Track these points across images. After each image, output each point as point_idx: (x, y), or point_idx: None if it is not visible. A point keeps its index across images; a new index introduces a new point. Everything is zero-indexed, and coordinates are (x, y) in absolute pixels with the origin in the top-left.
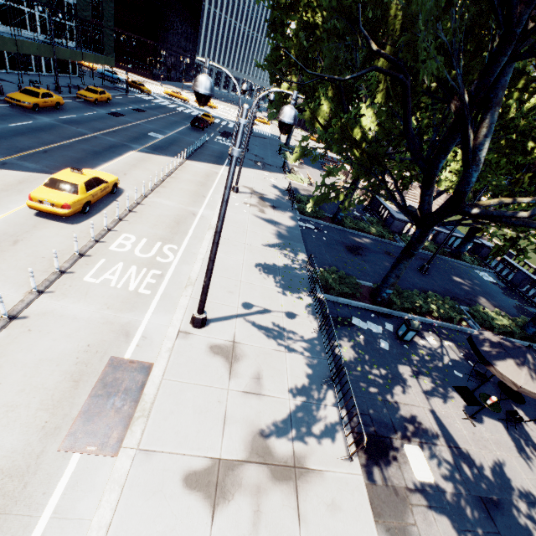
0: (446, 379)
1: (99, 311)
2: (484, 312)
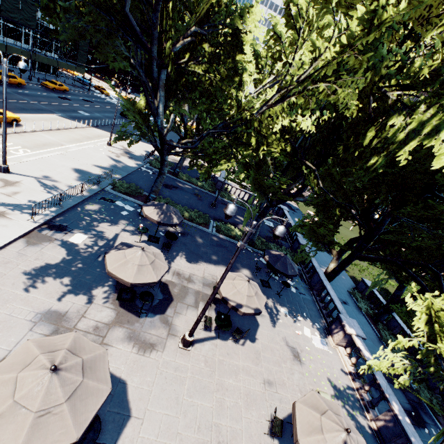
0: (149, 232)
1: None
2: (227, 226)
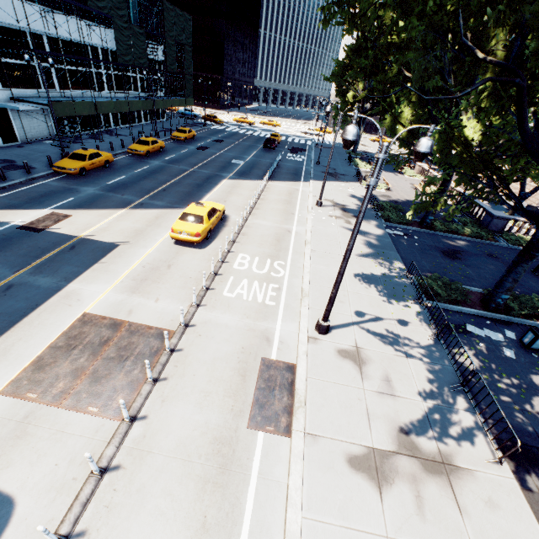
0: None
1: (241, 320)
2: None
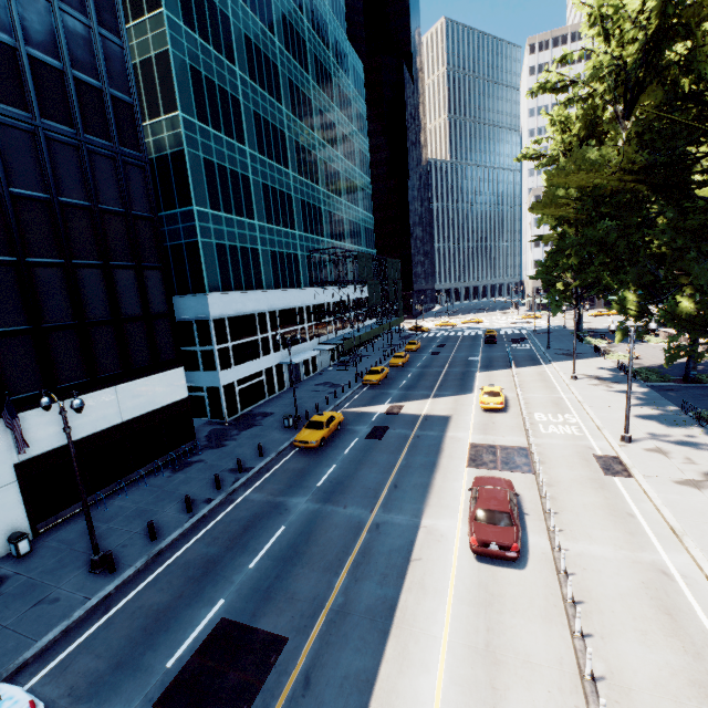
0: None
1: (565, 442)
2: None
